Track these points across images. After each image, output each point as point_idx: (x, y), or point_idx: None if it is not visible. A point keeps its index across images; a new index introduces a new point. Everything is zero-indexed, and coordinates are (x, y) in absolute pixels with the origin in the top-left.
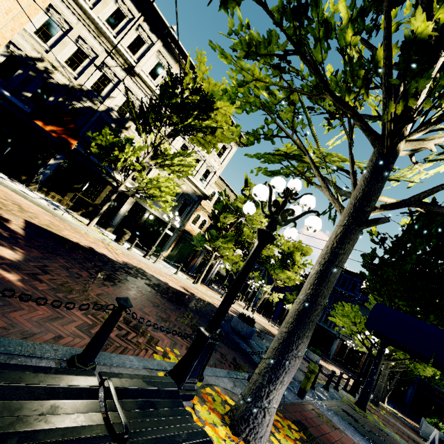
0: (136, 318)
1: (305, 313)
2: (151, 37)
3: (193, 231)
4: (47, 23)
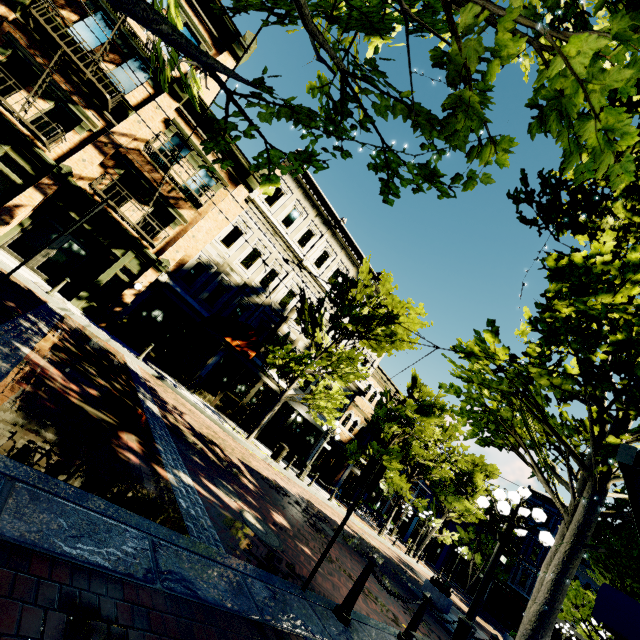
0: (431, 608)
1: (546, 615)
2: (321, 229)
3: (341, 435)
4: (232, 231)
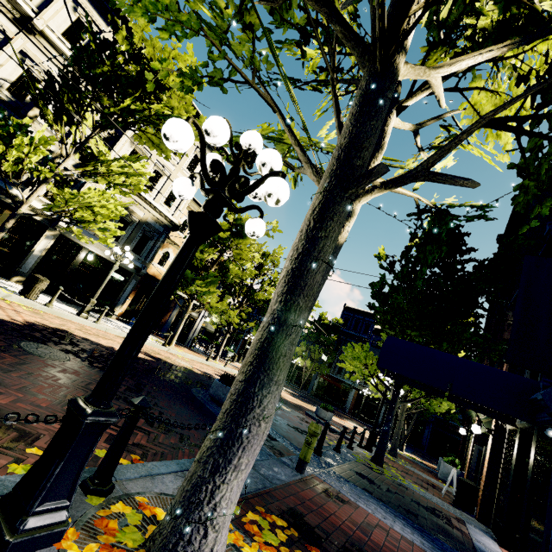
0: None
1: (271, 344)
2: None
3: (161, 275)
4: None
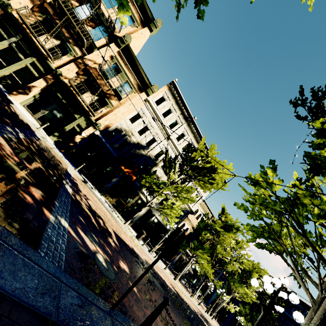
0: None
1: None
2: (182, 121)
3: None
4: (136, 115)
